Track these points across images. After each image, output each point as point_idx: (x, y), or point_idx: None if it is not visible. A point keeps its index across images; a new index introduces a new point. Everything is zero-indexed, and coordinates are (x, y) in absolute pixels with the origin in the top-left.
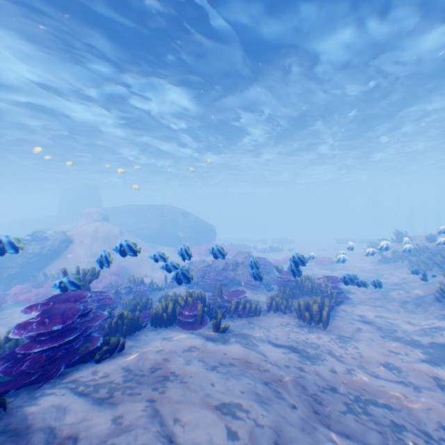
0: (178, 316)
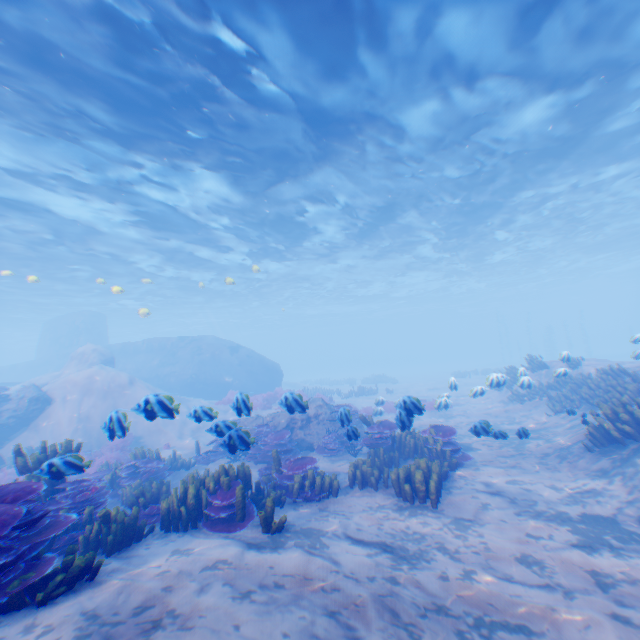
0: (205, 508)
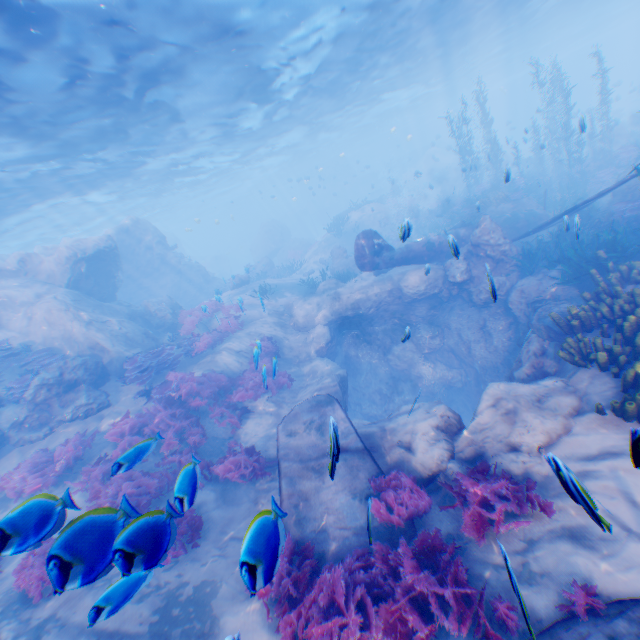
0: None
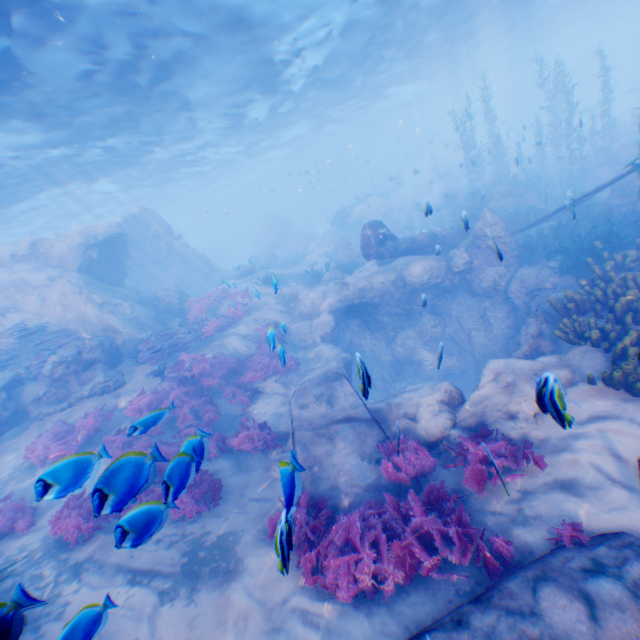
0: None
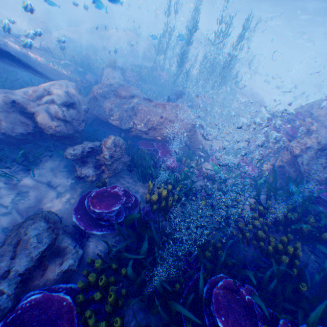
0: None
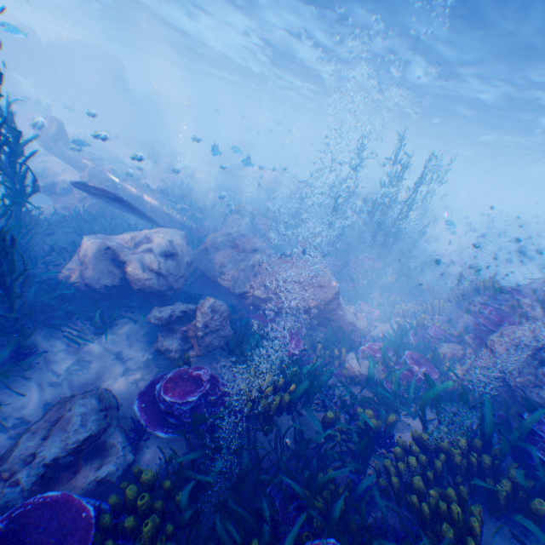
0: None
